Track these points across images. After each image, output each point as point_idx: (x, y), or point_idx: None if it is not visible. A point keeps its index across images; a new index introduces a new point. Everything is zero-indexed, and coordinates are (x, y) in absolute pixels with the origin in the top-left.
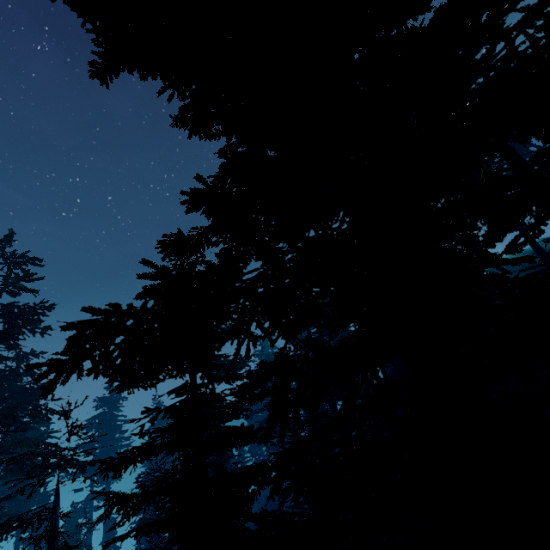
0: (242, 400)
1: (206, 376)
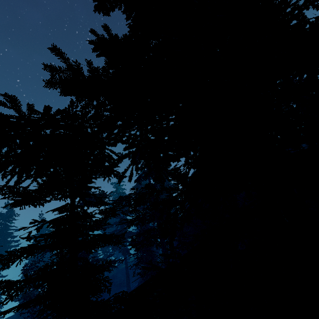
0: (107, 218)
1: (83, 201)
